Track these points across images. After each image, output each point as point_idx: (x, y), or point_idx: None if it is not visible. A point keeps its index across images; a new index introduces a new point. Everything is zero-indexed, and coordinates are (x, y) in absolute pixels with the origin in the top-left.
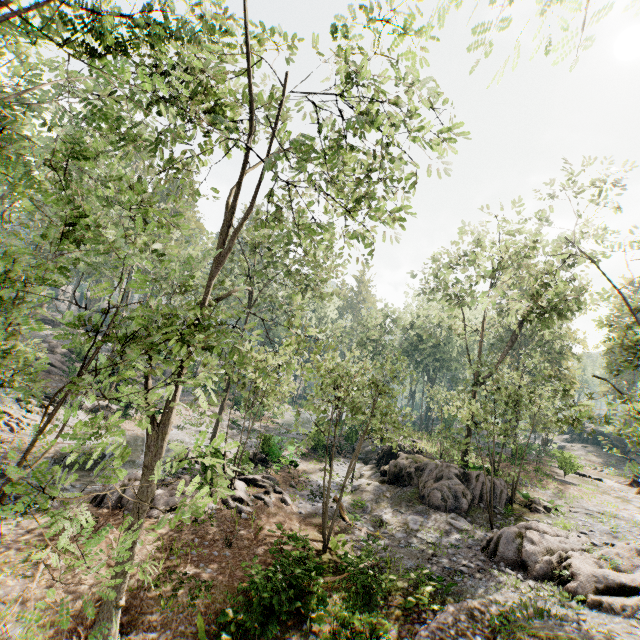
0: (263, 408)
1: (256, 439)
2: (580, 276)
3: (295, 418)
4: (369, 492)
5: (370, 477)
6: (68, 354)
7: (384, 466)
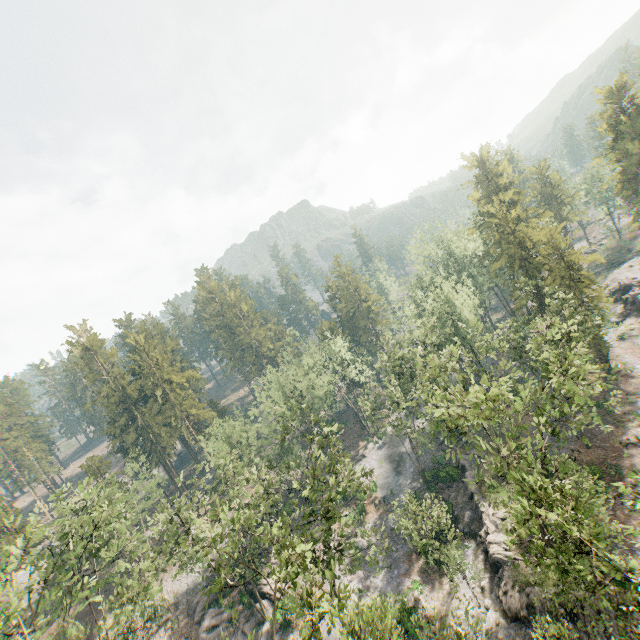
0: (362, 505)
1: (383, 570)
2: (576, 388)
3: (390, 492)
4: (503, 639)
5: (491, 596)
6: (213, 596)
7: (497, 588)
